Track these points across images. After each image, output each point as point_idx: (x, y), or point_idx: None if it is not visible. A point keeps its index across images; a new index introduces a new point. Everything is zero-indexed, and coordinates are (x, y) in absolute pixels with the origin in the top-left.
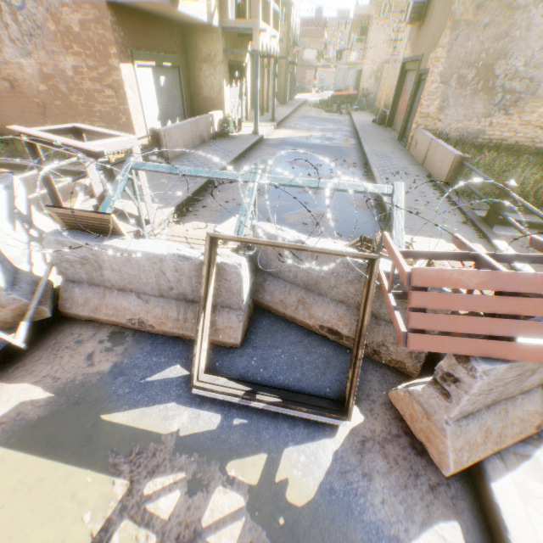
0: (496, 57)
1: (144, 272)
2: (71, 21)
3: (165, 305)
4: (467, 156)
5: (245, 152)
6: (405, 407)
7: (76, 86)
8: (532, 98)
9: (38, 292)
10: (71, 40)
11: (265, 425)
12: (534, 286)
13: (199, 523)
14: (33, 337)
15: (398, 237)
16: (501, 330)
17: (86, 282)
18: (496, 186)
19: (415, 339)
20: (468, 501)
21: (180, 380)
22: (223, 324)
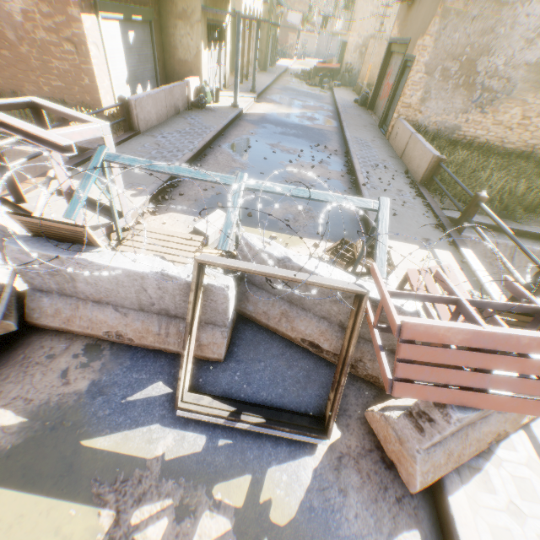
0: (480, 52)
1: (123, 288)
2: None
3: (146, 320)
4: (445, 158)
5: (224, 129)
6: (380, 429)
7: (27, 34)
8: (507, 99)
9: (1, 306)
10: None
11: (249, 445)
12: (509, 345)
13: None
14: None
15: (381, 256)
16: (477, 383)
17: (57, 292)
18: (469, 194)
19: (400, 387)
20: (428, 509)
21: (163, 399)
22: (207, 340)
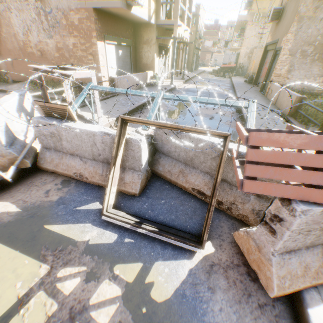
0: None
1: (84, 143)
2: (74, 19)
3: (96, 165)
4: (305, 96)
5: None
6: (244, 243)
7: (73, 54)
8: None
9: (24, 150)
10: (73, 29)
11: (145, 245)
12: None
13: (88, 301)
14: (19, 177)
15: None
16: (318, 180)
17: (53, 149)
18: None
19: (248, 184)
20: (289, 320)
21: (97, 211)
22: (129, 180)
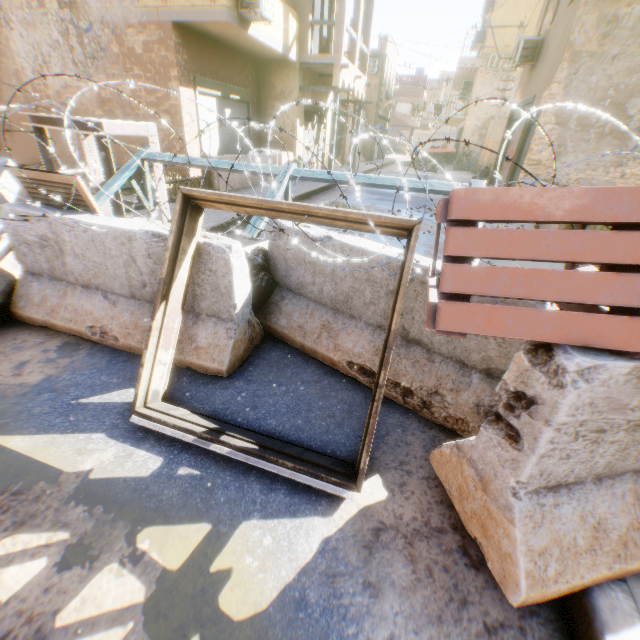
0: (629, 94)
1: (112, 259)
2: (135, 43)
3: (137, 310)
4: None
5: (311, 193)
6: (452, 475)
7: (132, 111)
8: None
9: None
10: (133, 62)
11: (224, 482)
12: None
13: (53, 619)
14: None
15: None
16: (618, 294)
17: (48, 275)
18: None
19: (450, 312)
20: None
21: (126, 407)
22: (207, 340)
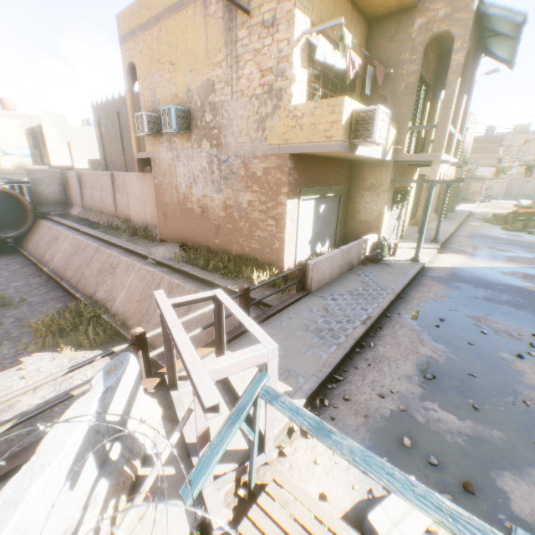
0: None
1: None
2: (257, 168)
3: None
4: None
5: (403, 289)
6: None
7: (246, 214)
8: None
9: None
10: (253, 181)
11: None
12: None
13: None
14: None
15: None
16: None
17: None
18: None
19: None
20: None
21: None
22: None
